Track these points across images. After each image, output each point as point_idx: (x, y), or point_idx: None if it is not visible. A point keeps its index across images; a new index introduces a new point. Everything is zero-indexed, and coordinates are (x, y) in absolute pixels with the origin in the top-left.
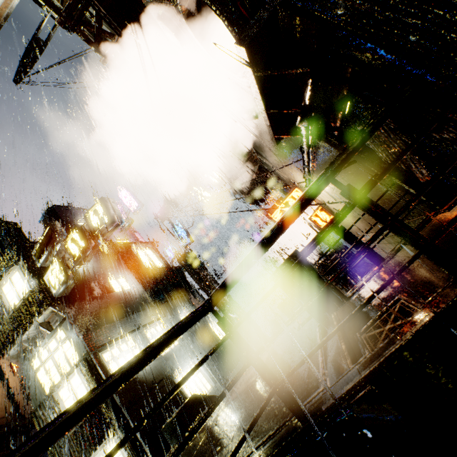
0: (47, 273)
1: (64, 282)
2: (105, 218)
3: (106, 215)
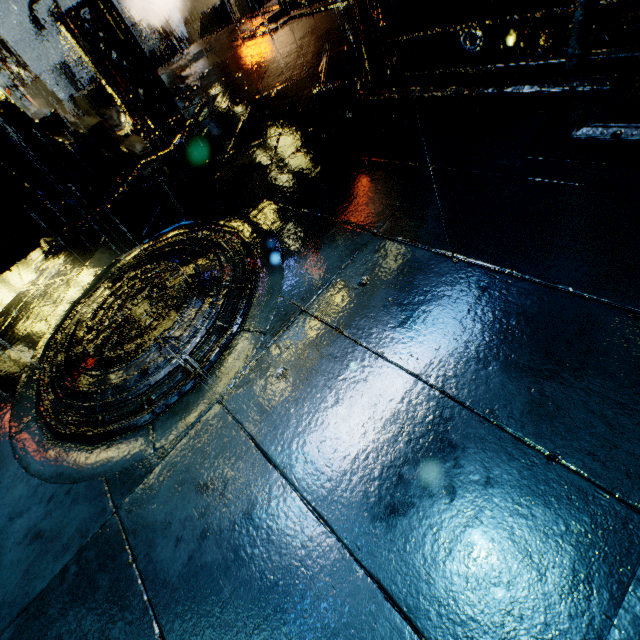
0: None
1: None
2: None
3: None
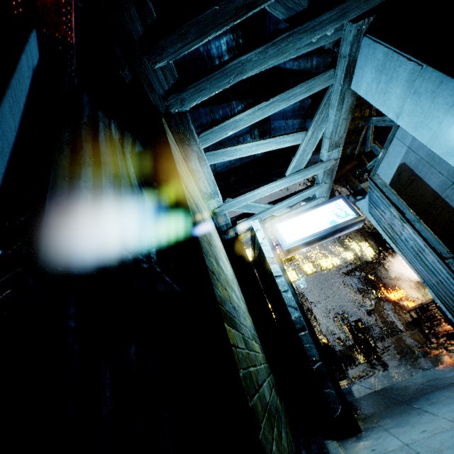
0: (288, 272)
1: (297, 279)
2: (330, 265)
3: (332, 264)
